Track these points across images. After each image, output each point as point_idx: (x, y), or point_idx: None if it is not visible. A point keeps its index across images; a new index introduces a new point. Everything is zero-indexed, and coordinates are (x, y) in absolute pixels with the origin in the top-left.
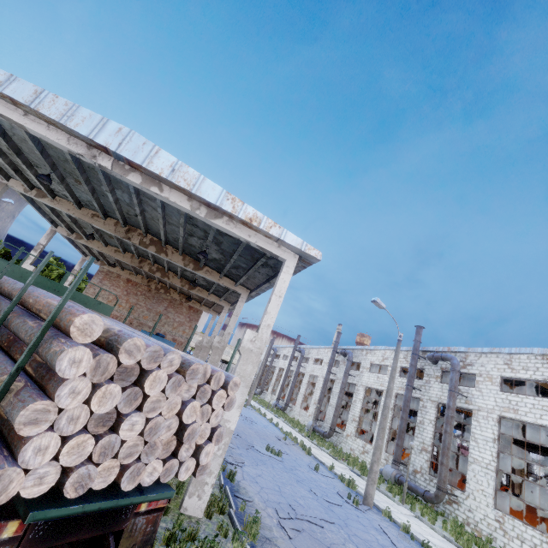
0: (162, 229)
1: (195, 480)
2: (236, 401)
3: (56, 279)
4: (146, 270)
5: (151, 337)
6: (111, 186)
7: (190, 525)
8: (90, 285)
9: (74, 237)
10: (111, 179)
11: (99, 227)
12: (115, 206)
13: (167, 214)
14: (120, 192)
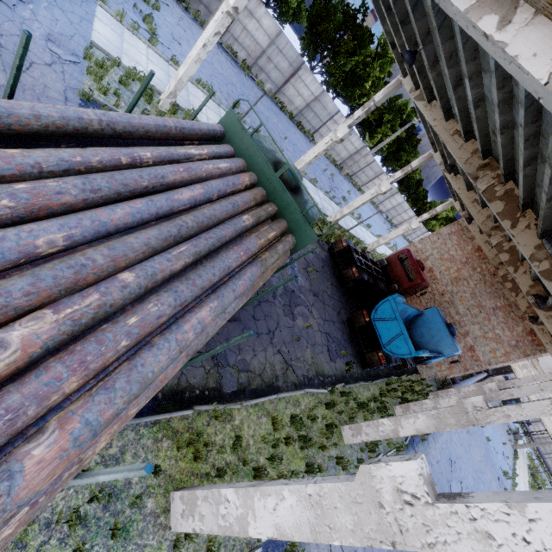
0: (521, 167)
1: (192, 495)
2: (283, 516)
3: (440, 220)
4: (493, 242)
5: (185, 284)
6: (476, 63)
7: (122, 520)
8: (437, 232)
9: (443, 168)
10: (479, 46)
11: (451, 150)
12: (473, 112)
13: (542, 132)
14: (487, 79)
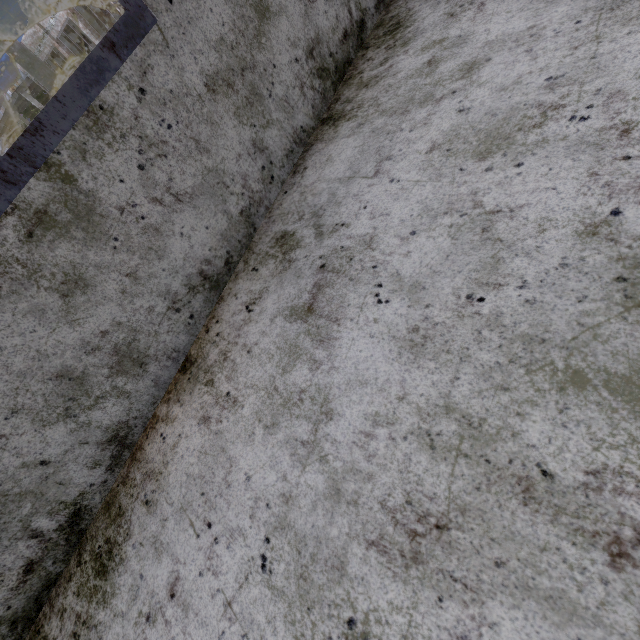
0: None
1: None
2: None
3: None
4: None
5: None
6: None
7: None
8: None
9: None
10: None
11: None
12: None
13: None
14: None
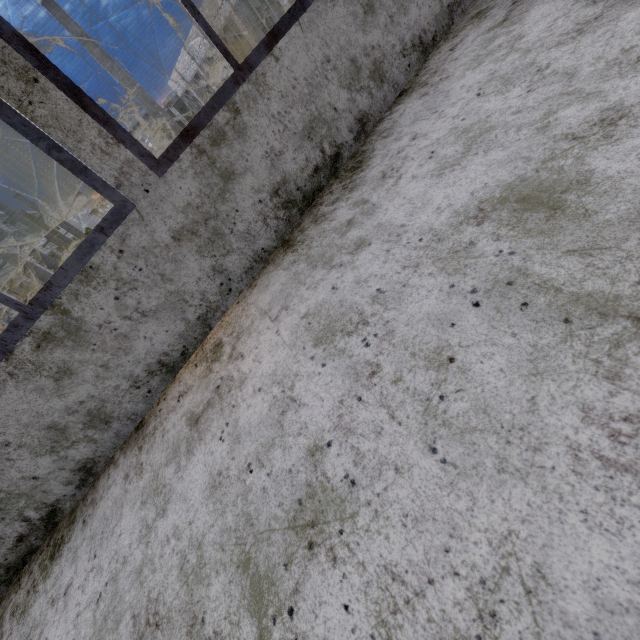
0: None
1: None
2: None
3: None
4: None
5: None
6: None
7: None
8: None
9: None
10: None
11: None
12: None
13: None
14: None
